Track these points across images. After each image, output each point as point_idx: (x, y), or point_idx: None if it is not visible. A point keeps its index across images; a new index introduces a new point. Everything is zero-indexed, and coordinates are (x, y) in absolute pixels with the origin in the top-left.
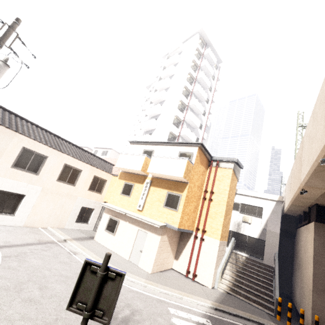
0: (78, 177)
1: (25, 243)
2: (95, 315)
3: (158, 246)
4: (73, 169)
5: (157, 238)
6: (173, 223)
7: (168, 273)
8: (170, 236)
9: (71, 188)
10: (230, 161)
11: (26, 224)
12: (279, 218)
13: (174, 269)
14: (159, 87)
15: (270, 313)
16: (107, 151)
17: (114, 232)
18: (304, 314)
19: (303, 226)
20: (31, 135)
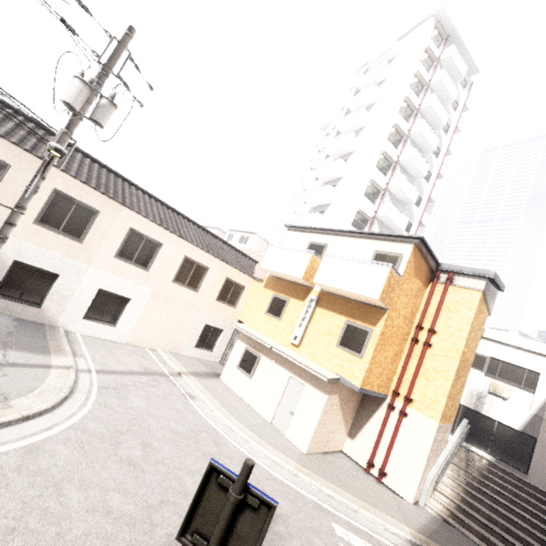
0: (203, 279)
1: (127, 370)
2: None
3: (321, 411)
4: (197, 265)
5: (321, 397)
6: (353, 377)
7: (335, 459)
8: (344, 398)
9: (192, 295)
10: (479, 275)
11: (129, 340)
12: None
13: (346, 454)
14: (344, 127)
15: None
16: (248, 236)
17: (251, 373)
18: None
19: None
20: (142, 211)
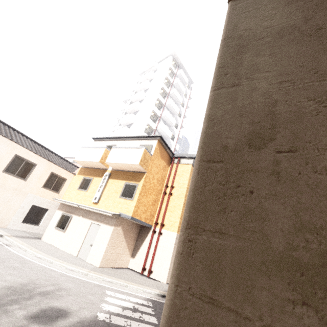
0: (32, 172)
1: None
2: None
3: (109, 237)
4: (26, 162)
5: (110, 229)
6: (128, 212)
7: (122, 271)
8: (126, 230)
9: (21, 182)
10: (190, 157)
11: None
12: None
13: (130, 268)
14: (133, 98)
15: None
16: None
17: (65, 228)
18: None
19: None
20: None
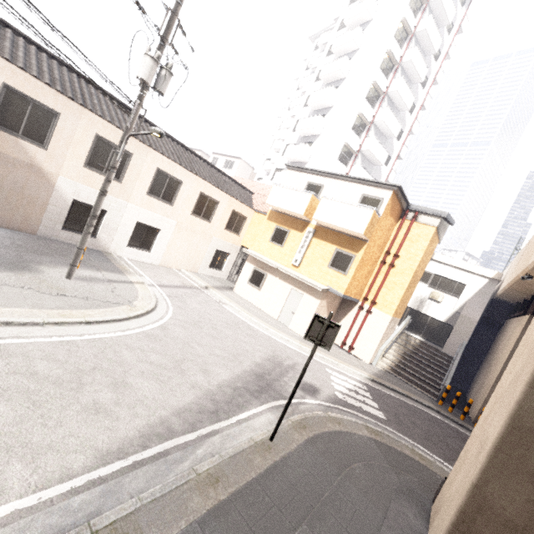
0: (215, 212)
1: (174, 285)
2: (321, 345)
3: (315, 310)
4: (209, 200)
5: (315, 302)
6: (339, 288)
7: None
8: (329, 302)
9: (206, 225)
10: (437, 215)
11: (161, 263)
12: (485, 302)
13: None
14: (338, 47)
15: (433, 398)
16: (234, 161)
17: (260, 287)
18: (473, 407)
19: (515, 318)
20: (164, 151)
